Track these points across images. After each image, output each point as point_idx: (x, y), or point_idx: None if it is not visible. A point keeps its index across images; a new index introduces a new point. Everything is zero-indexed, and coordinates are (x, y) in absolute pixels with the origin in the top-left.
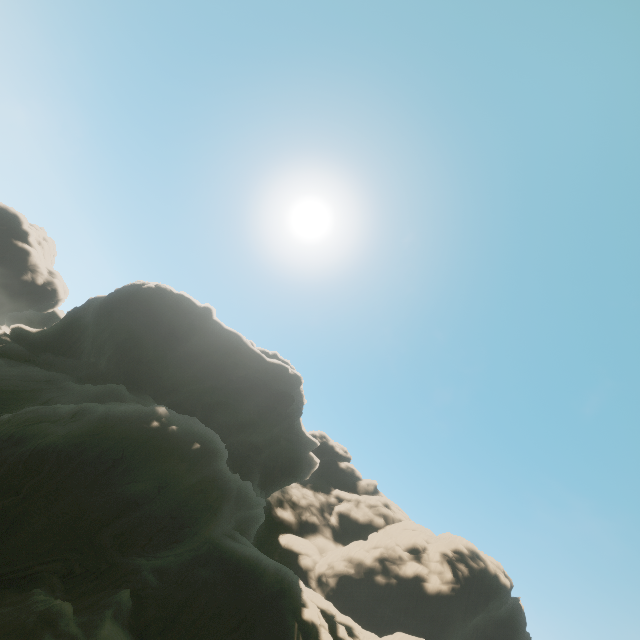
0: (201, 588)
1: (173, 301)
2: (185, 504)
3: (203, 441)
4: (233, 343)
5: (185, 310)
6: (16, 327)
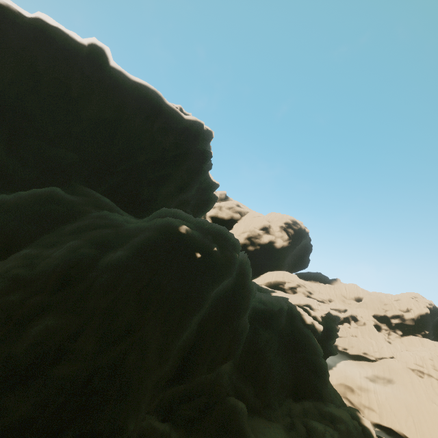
0: (262, 351)
1: (35, 33)
2: (244, 311)
3: (229, 244)
4: (150, 101)
5: (62, 51)
6: None
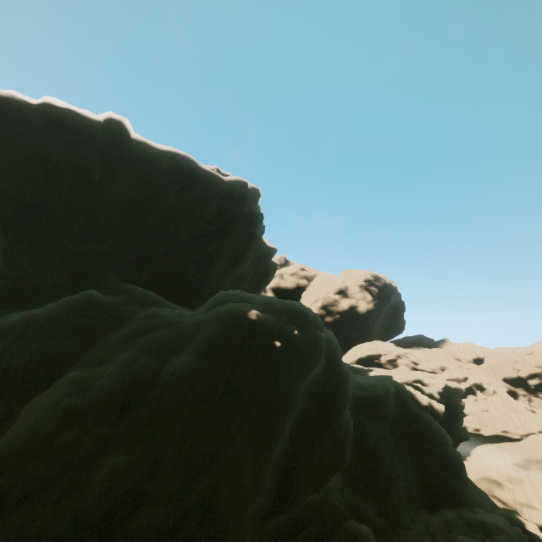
0: (375, 451)
1: (45, 120)
2: (344, 404)
3: (309, 323)
4: (182, 169)
5: (77, 133)
6: None
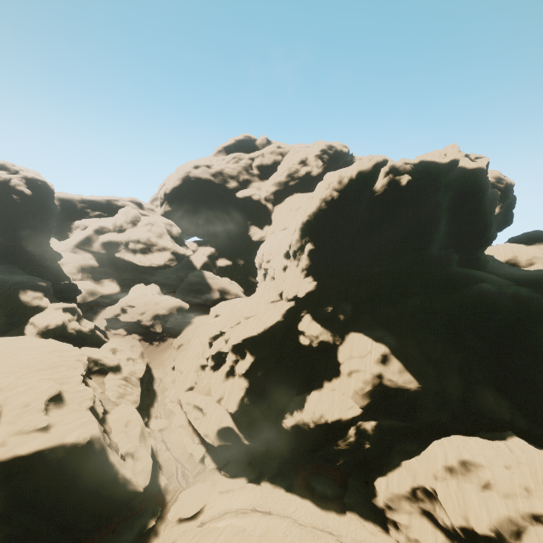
0: None
1: (426, 178)
2: None
3: None
4: (480, 179)
5: (435, 178)
6: (306, 294)
